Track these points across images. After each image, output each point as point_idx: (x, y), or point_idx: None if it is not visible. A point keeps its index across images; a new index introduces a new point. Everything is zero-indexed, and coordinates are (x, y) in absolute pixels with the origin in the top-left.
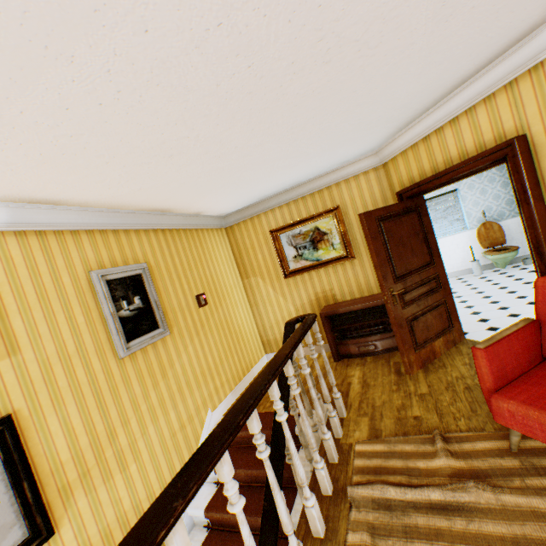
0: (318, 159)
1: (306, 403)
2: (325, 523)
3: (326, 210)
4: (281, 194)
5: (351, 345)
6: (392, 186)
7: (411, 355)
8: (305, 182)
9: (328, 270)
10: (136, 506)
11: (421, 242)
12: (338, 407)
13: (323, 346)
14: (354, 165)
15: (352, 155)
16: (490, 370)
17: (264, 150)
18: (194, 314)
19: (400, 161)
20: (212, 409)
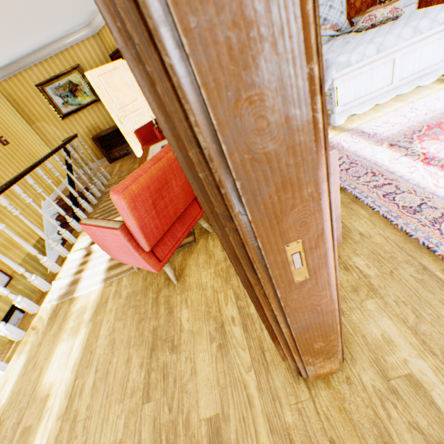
0: (47, 32)
1: (87, 175)
2: (98, 201)
3: (72, 68)
4: (32, 55)
5: (116, 153)
6: (108, 50)
7: (138, 148)
8: (48, 46)
9: (90, 111)
10: (19, 234)
11: (129, 88)
12: (106, 175)
13: (105, 159)
14: (78, 33)
15: (73, 27)
16: (140, 139)
17: (1, 33)
18: (2, 150)
19: (105, 34)
20: (44, 200)
